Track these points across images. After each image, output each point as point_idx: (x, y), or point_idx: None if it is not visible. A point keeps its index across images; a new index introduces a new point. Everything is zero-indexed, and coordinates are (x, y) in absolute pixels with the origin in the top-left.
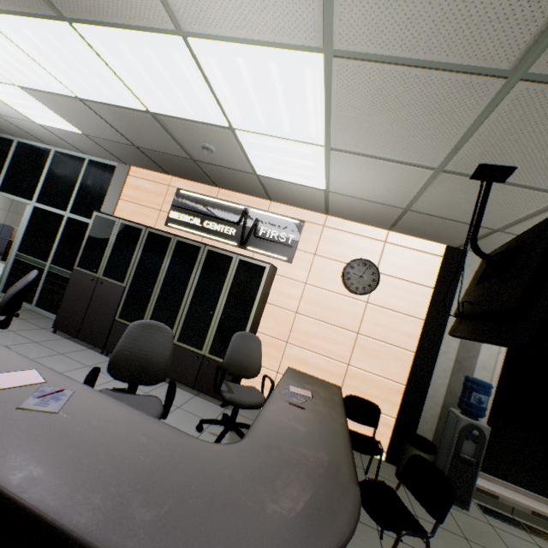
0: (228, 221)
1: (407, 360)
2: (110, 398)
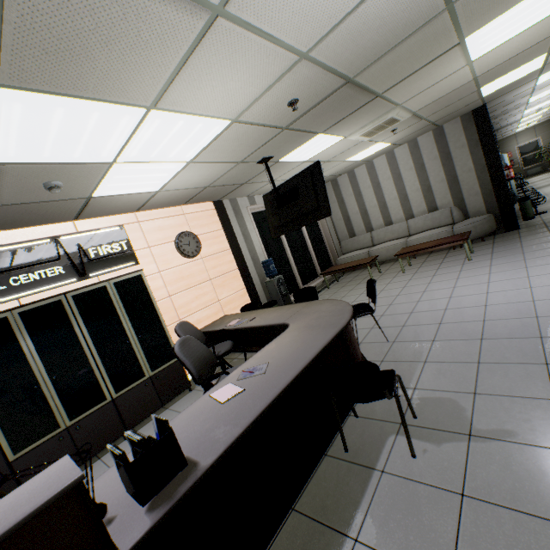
0: (45, 262)
1: (238, 275)
2: (250, 359)
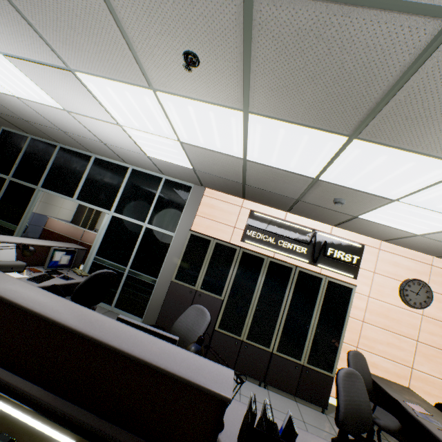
0: (300, 241)
1: None
2: None
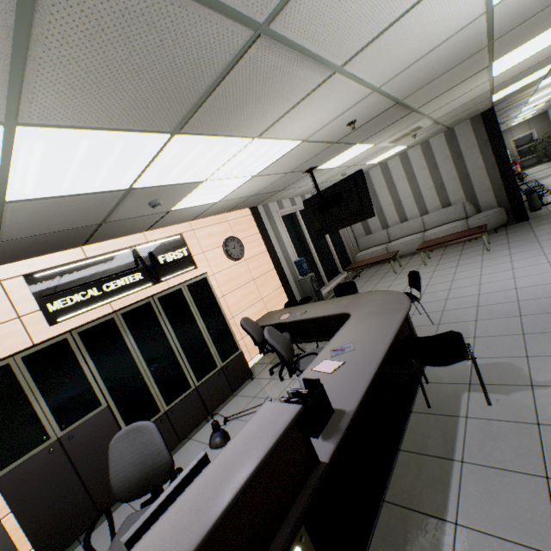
0: (129, 270)
1: (275, 274)
2: (330, 342)
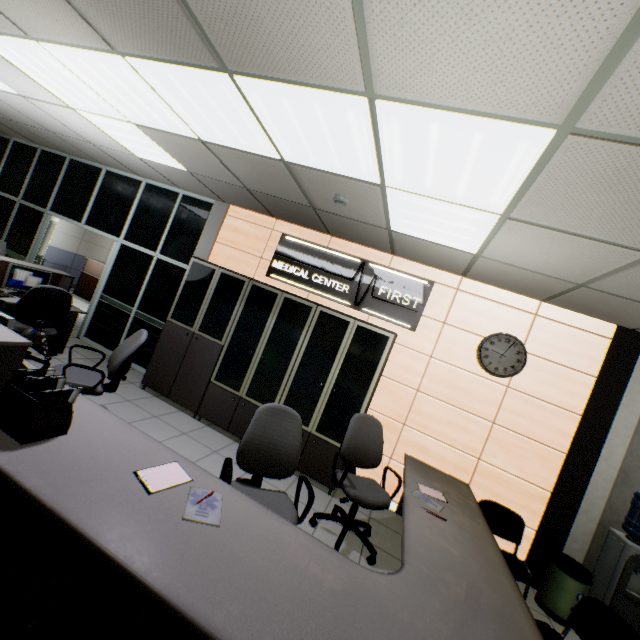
0: (341, 276)
1: (555, 461)
2: (257, 504)
